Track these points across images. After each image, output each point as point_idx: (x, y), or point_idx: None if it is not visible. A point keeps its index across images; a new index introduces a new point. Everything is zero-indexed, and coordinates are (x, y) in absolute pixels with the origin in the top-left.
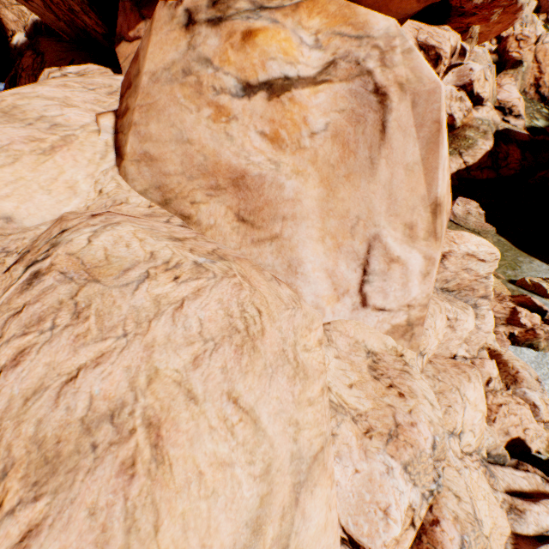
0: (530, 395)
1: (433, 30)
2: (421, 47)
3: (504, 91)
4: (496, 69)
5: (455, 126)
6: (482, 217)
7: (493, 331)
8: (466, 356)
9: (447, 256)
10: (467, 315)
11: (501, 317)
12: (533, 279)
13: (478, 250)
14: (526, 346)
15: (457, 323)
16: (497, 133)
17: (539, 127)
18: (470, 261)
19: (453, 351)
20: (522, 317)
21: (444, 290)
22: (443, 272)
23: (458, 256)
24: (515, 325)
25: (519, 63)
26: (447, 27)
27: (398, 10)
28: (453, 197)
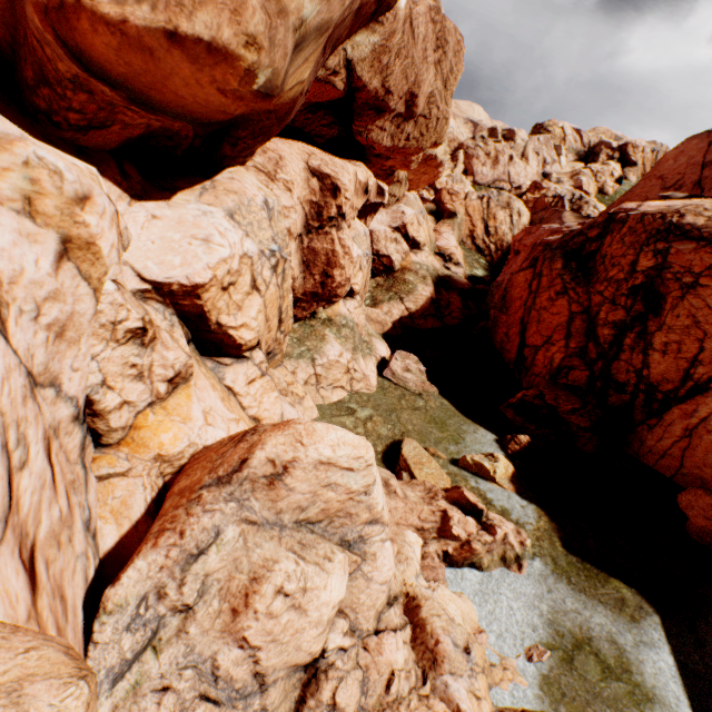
0: (454, 688)
1: (330, 159)
2: (314, 173)
3: (444, 238)
4: (436, 217)
5: (394, 268)
6: (424, 374)
7: (422, 553)
8: (345, 645)
9: (290, 469)
10: (328, 573)
11: (431, 528)
12: (476, 456)
13: (336, 455)
14: (468, 565)
15: (308, 597)
16: (437, 279)
17: (479, 276)
18: (331, 471)
19: (313, 648)
20: (455, 525)
21: (305, 522)
22: (290, 495)
23: (307, 466)
24: (449, 537)
25: (454, 214)
26: (359, 163)
27: (199, 100)
28: (395, 349)
